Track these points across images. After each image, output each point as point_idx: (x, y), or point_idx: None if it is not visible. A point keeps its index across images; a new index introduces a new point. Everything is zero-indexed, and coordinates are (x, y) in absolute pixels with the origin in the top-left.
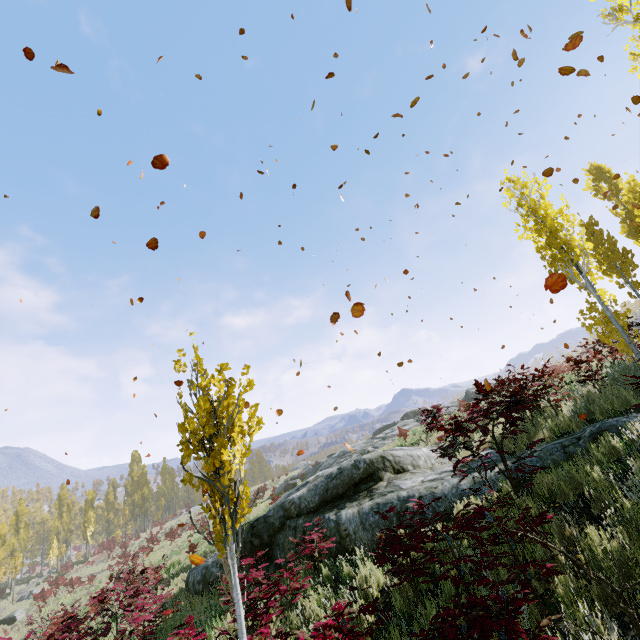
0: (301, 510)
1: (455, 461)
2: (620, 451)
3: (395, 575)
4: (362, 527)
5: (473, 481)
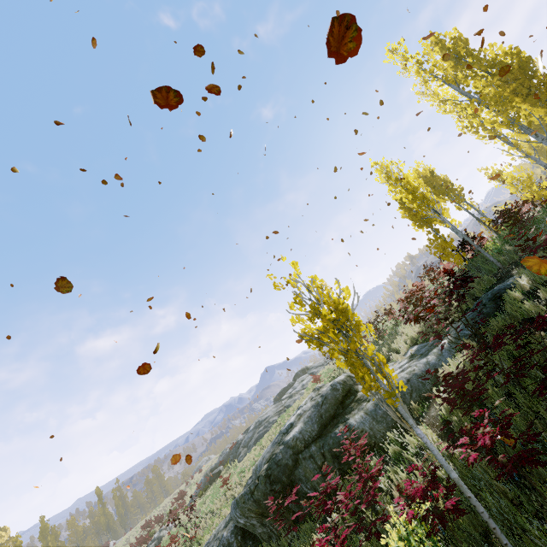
0: (307, 441)
1: (393, 364)
2: (519, 296)
3: (459, 409)
4: (375, 422)
5: (436, 355)
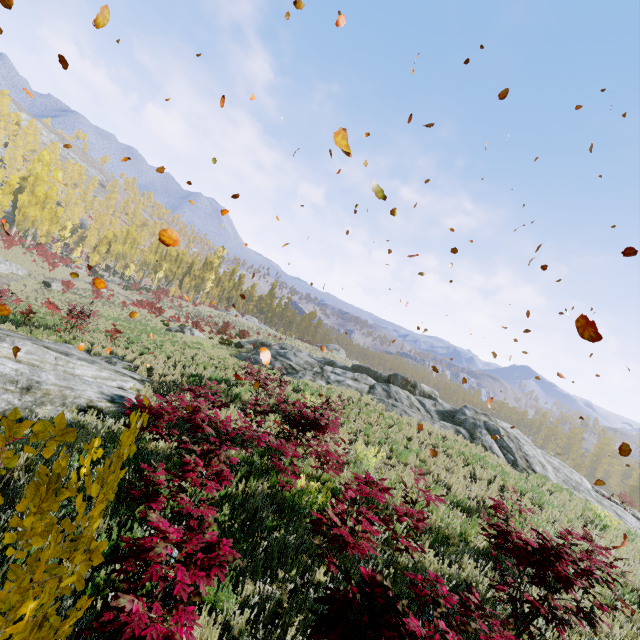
0: None
1: None
2: None
3: None
4: None
5: None
